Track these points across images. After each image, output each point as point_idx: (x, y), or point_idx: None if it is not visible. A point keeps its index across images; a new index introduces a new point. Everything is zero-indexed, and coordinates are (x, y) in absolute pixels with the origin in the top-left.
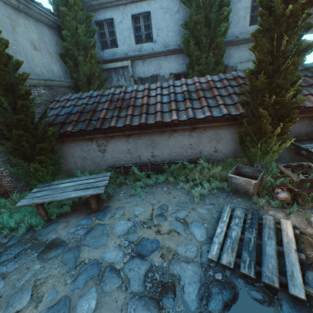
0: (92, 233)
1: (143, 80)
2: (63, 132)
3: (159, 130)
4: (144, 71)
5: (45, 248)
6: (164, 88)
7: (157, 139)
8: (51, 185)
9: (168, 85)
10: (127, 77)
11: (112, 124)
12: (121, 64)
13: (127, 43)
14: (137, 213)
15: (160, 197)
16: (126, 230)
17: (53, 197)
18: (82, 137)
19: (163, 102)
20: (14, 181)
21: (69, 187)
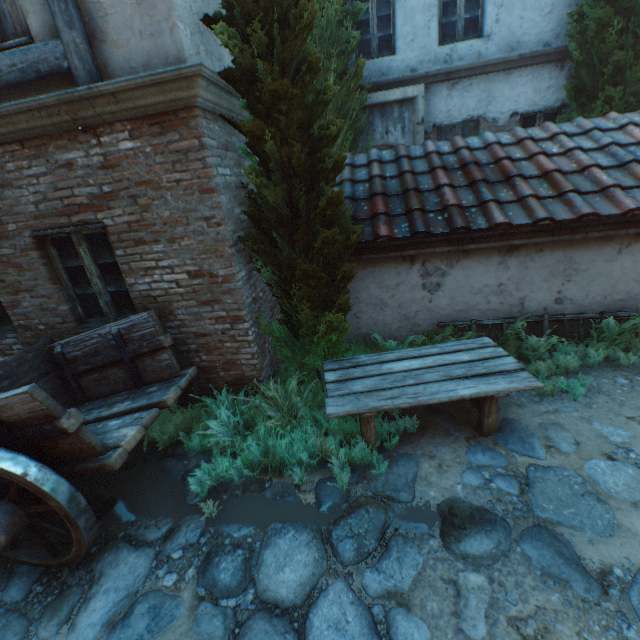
0: (540, 489)
1: (442, 131)
2: (369, 240)
3: (604, 235)
4: (450, 109)
5: (445, 525)
6: (572, 135)
7: (582, 258)
8: (358, 364)
9: (581, 128)
10: (409, 125)
11: (502, 219)
12: (399, 94)
13: (420, 43)
14: (617, 442)
15: (635, 402)
16: (638, 486)
17: (409, 395)
18: (397, 252)
19: (601, 166)
20: (260, 354)
21: (422, 371)
